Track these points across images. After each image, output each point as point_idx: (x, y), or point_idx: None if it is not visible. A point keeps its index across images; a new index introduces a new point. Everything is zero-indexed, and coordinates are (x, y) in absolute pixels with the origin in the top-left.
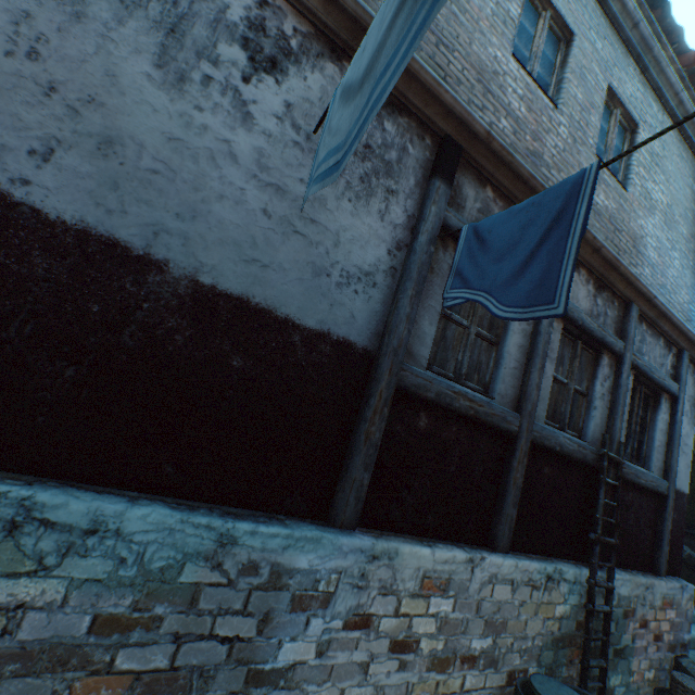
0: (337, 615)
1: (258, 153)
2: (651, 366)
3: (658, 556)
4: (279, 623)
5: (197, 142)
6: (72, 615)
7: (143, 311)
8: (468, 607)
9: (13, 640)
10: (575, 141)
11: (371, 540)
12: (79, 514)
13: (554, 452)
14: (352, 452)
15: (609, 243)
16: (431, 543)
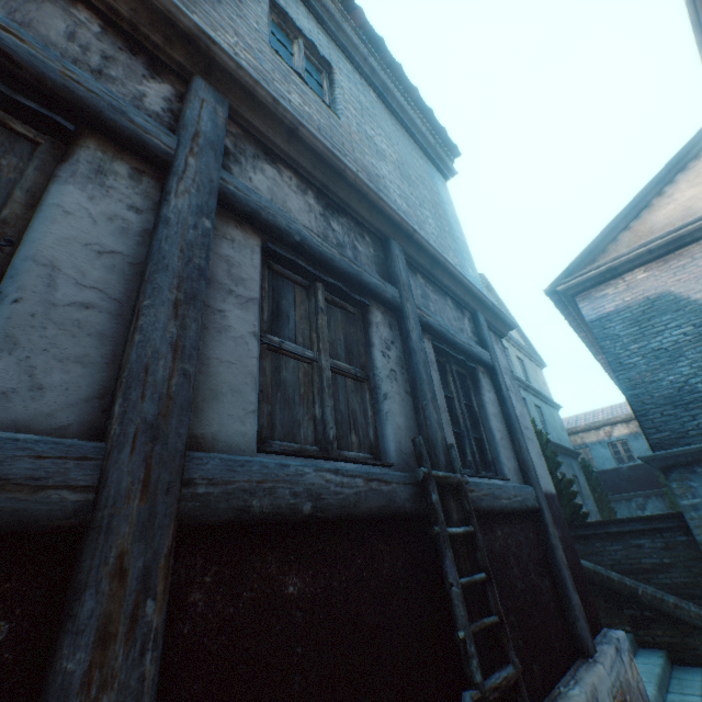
0: None
1: None
2: (448, 327)
3: (574, 619)
4: None
5: None
6: None
7: None
8: None
9: None
10: (220, 2)
11: None
12: None
13: (305, 520)
14: None
15: None
16: None
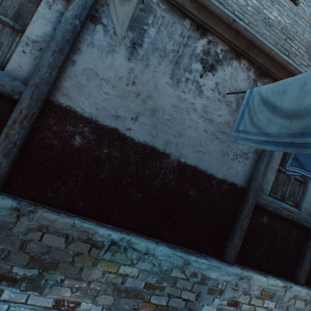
0: (224, 299)
1: (204, 106)
2: None
3: None
4: (203, 297)
5: (182, 106)
6: (139, 280)
7: (161, 173)
8: (282, 307)
9: (124, 285)
10: None
11: (240, 270)
12: (143, 247)
13: None
14: (234, 231)
15: None
16: (265, 275)
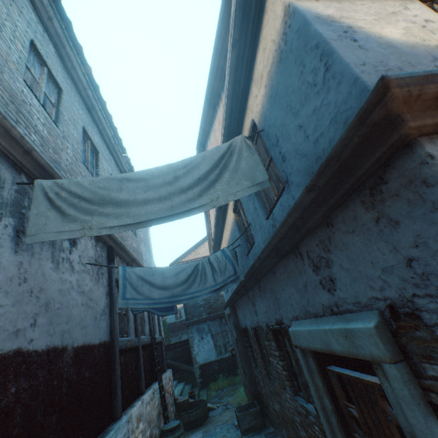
0: None
1: (77, 281)
2: None
3: (165, 364)
4: None
5: (65, 287)
6: None
7: (66, 372)
8: (145, 420)
9: None
10: None
11: (127, 415)
12: None
13: (144, 345)
14: (116, 385)
15: (138, 259)
16: (133, 405)
